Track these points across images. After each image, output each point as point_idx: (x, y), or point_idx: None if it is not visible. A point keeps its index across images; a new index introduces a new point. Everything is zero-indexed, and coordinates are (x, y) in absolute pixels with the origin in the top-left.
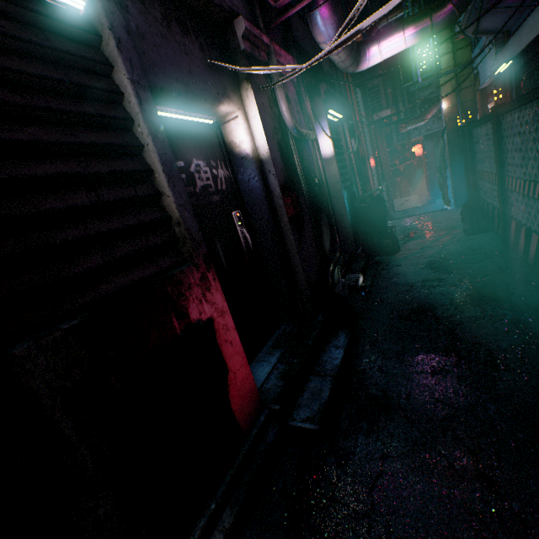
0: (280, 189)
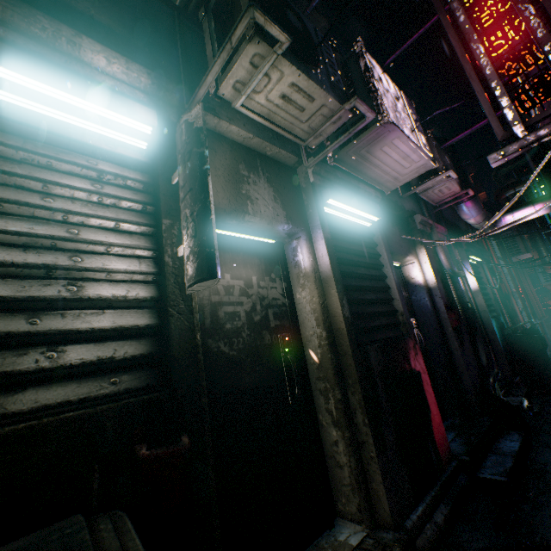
0: (444, 306)
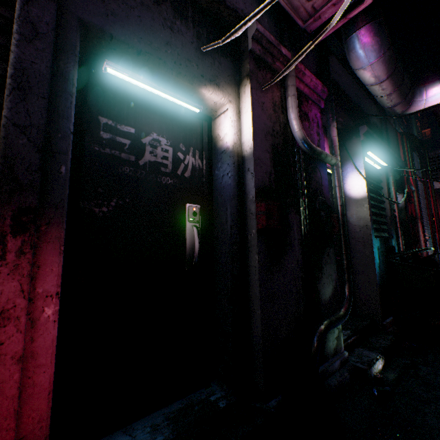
0: (255, 191)
